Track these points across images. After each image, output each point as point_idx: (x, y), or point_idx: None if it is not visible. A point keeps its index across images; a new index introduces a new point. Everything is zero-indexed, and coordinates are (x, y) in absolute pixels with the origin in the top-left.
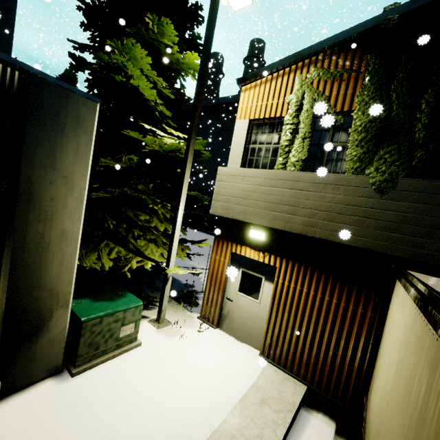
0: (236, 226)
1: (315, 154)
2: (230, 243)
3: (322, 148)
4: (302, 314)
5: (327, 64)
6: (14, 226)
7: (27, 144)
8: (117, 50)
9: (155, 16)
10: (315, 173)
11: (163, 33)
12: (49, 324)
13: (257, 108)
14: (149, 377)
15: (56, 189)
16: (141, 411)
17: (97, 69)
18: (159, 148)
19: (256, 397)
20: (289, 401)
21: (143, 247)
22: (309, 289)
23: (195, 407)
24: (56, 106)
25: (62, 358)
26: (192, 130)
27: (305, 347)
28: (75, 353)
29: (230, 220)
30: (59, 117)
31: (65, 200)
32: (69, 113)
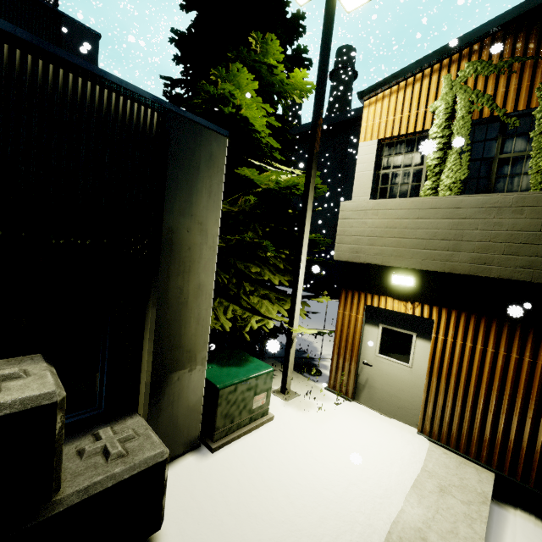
0: (369, 272)
1: (477, 171)
2: (363, 294)
3: (487, 163)
4: (478, 379)
5: (487, 56)
6: (158, 280)
7: (168, 189)
8: (220, 79)
9: (259, 34)
10: (484, 195)
11: (266, 52)
12: (188, 390)
13: (388, 125)
14: (296, 455)
15: (193, 237)
16: (302, 493)
17: (197, 104)
18: (274, 186)
19: (432, 484)
20: (476, 490)
21: (256, 304)
22: (485, 345)
23: (363, 492)
24: (191, 146)
25: (199, 431)
26: (312, 160)
27: (486, 422)
28: (213, 425)
29: (361, 265)
30: (194, 157)
31: (200, 249)
32: (202, 152)
